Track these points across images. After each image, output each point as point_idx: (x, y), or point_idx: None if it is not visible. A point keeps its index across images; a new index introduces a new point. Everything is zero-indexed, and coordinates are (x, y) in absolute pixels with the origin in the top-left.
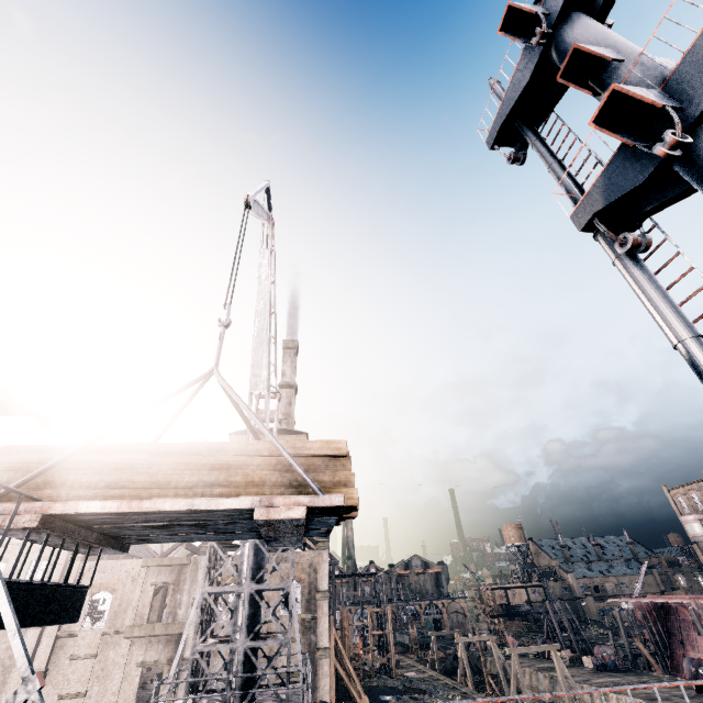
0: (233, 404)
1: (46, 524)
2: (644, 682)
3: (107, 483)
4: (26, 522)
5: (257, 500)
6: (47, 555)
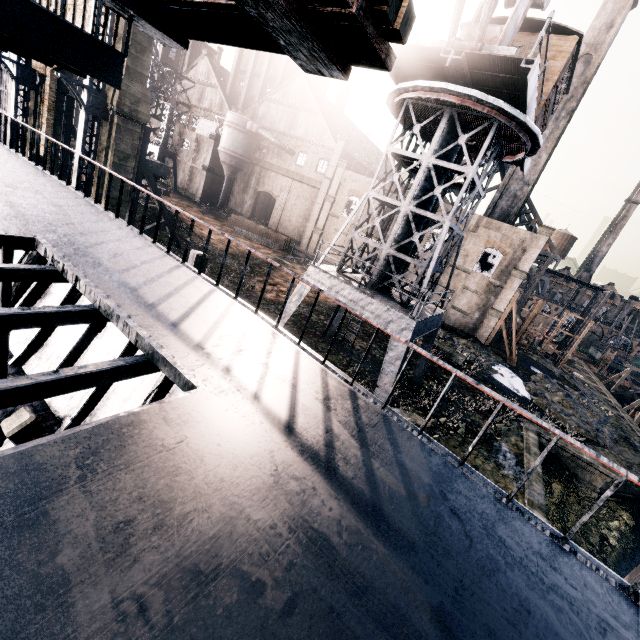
0: None
1: None
2: None
3: None
4: None
5: None
6: (327, 158)
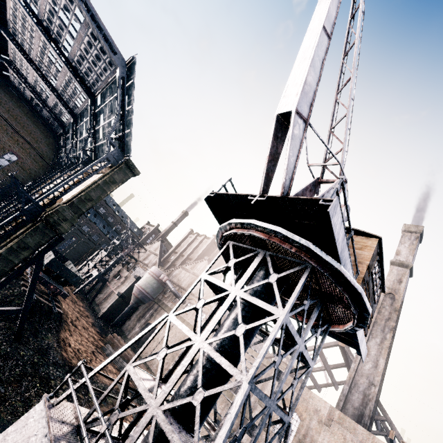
0: None
1: None
2: None
3: None
4: None
5: None
6: (206, 311)
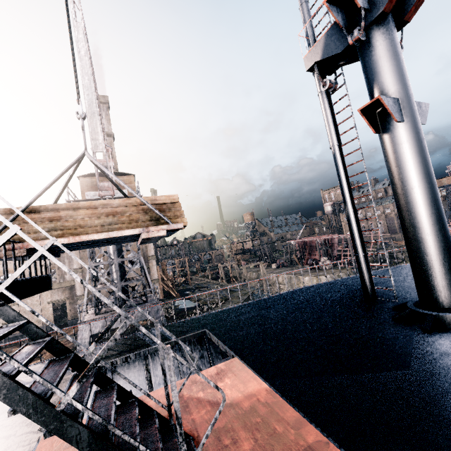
0: (103, 174)
1: (29, 253)
2: (293, 269)
3: (49, 229)
4: (19, 253)
5: (141, 230)
6: None
